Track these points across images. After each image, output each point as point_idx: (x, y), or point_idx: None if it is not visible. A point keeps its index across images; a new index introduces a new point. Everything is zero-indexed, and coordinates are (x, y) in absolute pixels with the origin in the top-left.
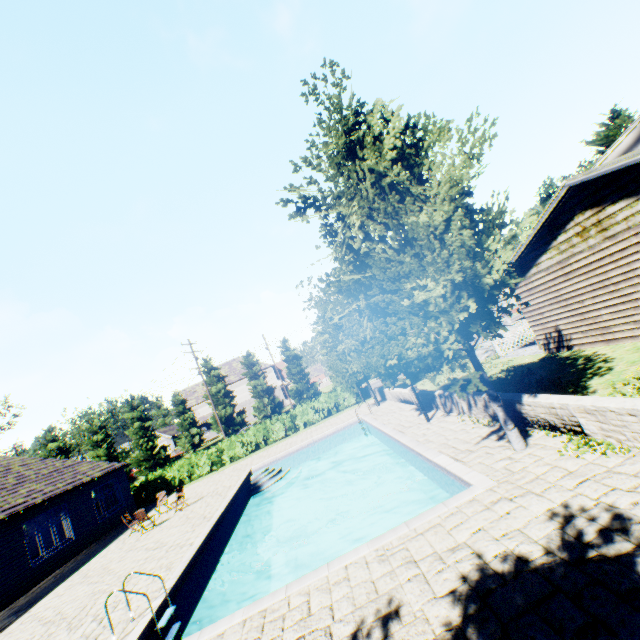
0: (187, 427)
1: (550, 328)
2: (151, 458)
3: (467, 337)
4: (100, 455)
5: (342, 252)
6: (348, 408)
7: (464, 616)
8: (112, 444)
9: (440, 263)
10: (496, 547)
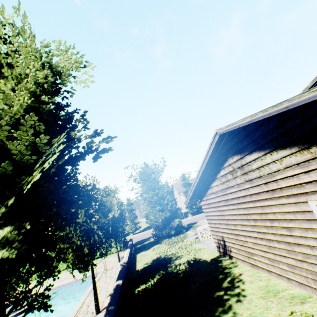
0: None
1: (220, 236)
2: None
3: None
4: None
5: None
6: (113, 253)
7: None
8: None
9: None
10: None
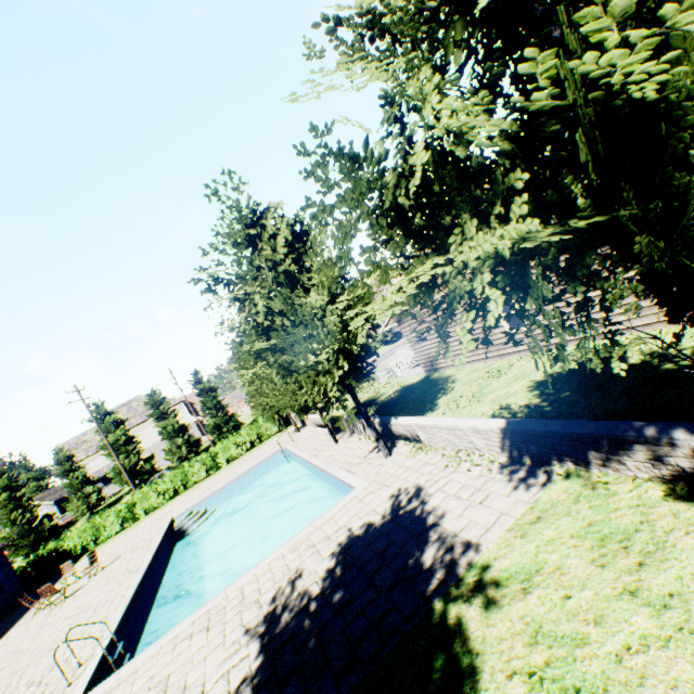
0: (79, 487)
1: (426, 355)
2: (30, 533)
3: (346, 386)
4: None
5: (250, 325)
6: (271, 437)
7: (336, 562)
8: None
9: (324, 335)
10: (360, 522)
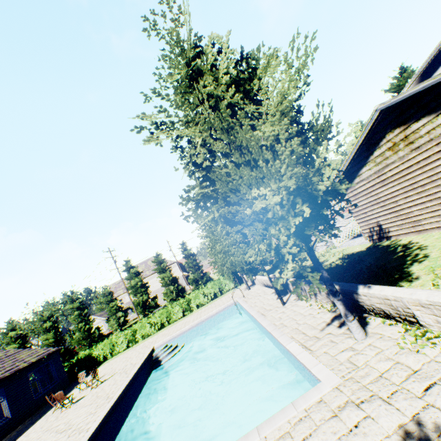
0: (114, 312)
1: (373, 224)
2: (88, 337)
3: (305, 240)
4: (49, 338)
5: (189, 169)
6: (229, 291)
7: None
8: (58, 329)
9: (275, 172)
10: None
